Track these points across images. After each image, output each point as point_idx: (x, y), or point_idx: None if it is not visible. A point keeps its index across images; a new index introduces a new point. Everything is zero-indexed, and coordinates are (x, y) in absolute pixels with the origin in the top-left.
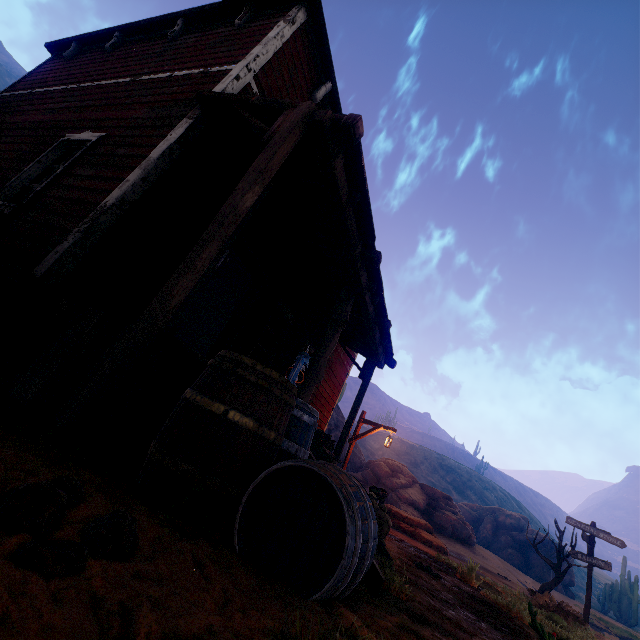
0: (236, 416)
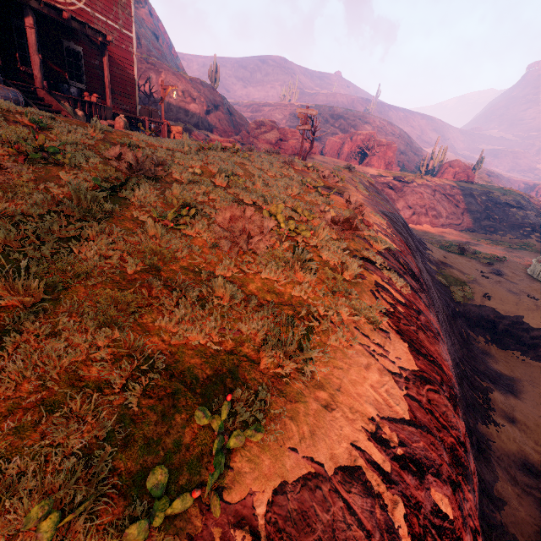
0: None
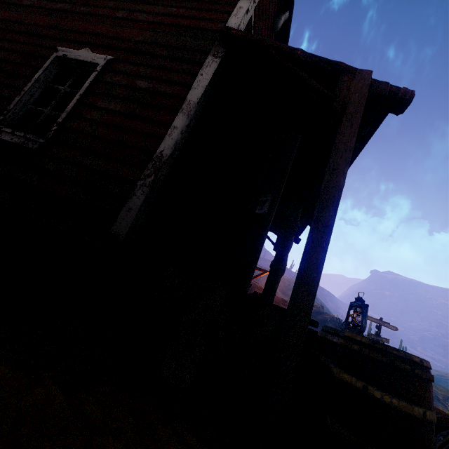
0: (430, 415)
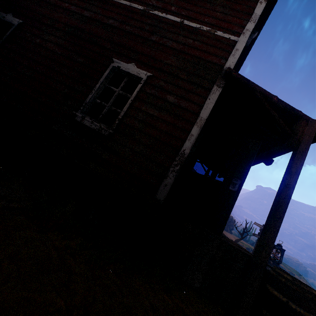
0: None
